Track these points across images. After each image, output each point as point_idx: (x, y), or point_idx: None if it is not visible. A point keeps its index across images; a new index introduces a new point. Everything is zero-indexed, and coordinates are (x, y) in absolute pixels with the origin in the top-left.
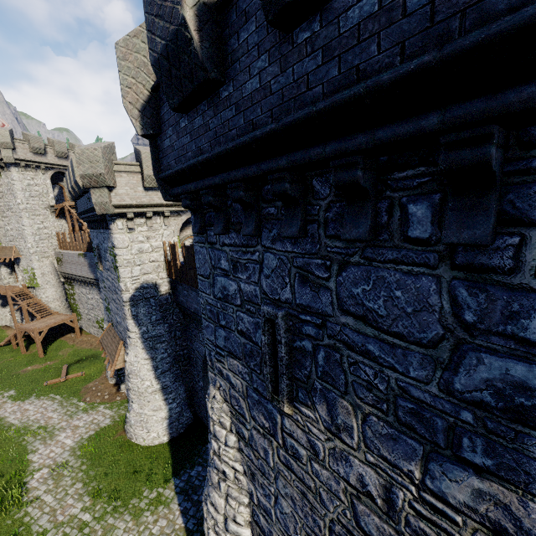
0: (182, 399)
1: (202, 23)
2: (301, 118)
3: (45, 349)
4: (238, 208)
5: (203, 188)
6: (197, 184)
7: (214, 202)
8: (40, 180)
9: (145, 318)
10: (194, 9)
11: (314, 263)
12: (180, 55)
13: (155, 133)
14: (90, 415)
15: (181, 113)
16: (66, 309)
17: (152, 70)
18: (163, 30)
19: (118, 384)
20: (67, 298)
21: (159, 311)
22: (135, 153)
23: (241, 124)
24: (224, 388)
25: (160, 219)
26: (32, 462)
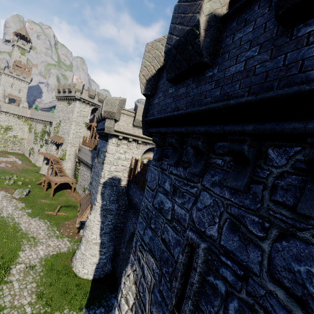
0: (109, 255)
1: (209, 26)
2: (285, 94)
3: (54, 193)
4: (190, 152)
5: (170, 132)
6: (167, 129)
7: (175, 143)
8: (87, 109)
9: (107, 196)
10: (207, 17)
11: (250, 218)
12: (186, 46)
13: (151, 94)
14: (58, 241)
15: (172, 84)
16: (72, 175)
17: (162, 60)
18: (180, 31)
19: (79, 228)
20: (75, 170)
21: (116, 195)
22: (134, 106)
23: (217, 94)
24: (138, 273)
25: (135, 143)
26: (19, 257)
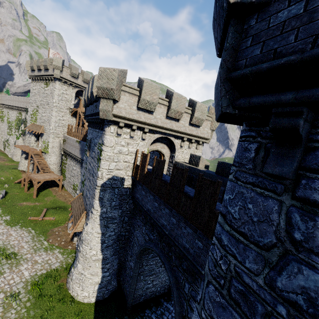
0: (114, 270)
1: None
2: None
3: (38, 193)
4: None
5: None
6: None
7: None
8: (70, 92)
9: (107, 202)
10: None
11: None
12: None
13: (258, 2)
14: (48, 255)
15: None
16: (58, 171)
17: None
18: None
19: (73, 235)
20: (61, 164)
21: (118, 199)
22: (138, 82)
23: None
24: None
25: (140, 132)
26: None
